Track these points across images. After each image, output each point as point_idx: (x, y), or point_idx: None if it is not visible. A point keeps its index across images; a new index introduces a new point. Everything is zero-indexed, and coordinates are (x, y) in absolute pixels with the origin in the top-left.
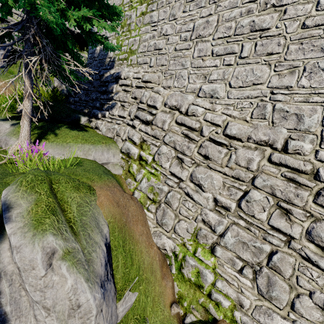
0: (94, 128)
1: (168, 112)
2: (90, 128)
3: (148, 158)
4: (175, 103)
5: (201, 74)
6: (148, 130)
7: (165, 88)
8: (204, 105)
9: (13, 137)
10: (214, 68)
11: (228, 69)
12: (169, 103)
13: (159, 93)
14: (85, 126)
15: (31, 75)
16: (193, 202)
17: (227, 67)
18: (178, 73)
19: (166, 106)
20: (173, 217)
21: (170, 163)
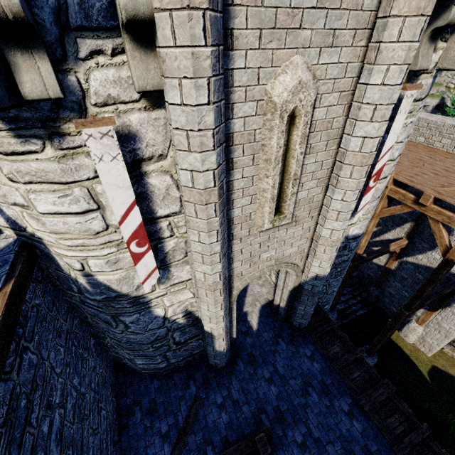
0: None
1: None
2: None
3: None
4: None
5: None
6: None
7: None
8: None
9: None
10: None
11: None
12: None
13: None
14: None
15: None
16: None
17: None
18: None
19: None
20: None
21: None
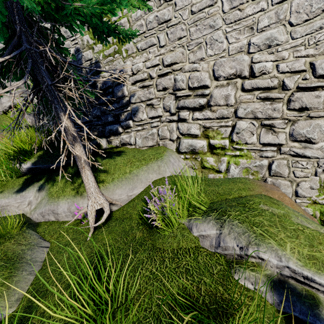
0: (120, 146)
1: (226, 84)
2: (117, 148)
3: (225, 143)
4: (232, 70)
5: (244, 26)
6: (208, 115)
7: (196, 62)
8: (267, 58)
9: (60, 202)
10: (261, 13)
11: (282, 7)
12: (223, 74)
13: (197, 71)
14: (111, 149)
15: (66, 110)
16: (305, 159)
17: (278, 5)
18: (209, 38)
19: (219, 79)
20: (290, 184)
21: (256, 136)
